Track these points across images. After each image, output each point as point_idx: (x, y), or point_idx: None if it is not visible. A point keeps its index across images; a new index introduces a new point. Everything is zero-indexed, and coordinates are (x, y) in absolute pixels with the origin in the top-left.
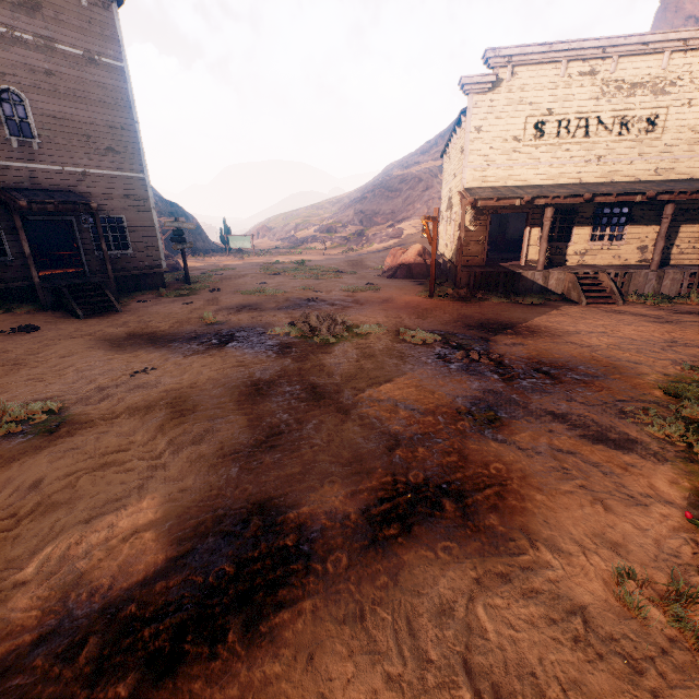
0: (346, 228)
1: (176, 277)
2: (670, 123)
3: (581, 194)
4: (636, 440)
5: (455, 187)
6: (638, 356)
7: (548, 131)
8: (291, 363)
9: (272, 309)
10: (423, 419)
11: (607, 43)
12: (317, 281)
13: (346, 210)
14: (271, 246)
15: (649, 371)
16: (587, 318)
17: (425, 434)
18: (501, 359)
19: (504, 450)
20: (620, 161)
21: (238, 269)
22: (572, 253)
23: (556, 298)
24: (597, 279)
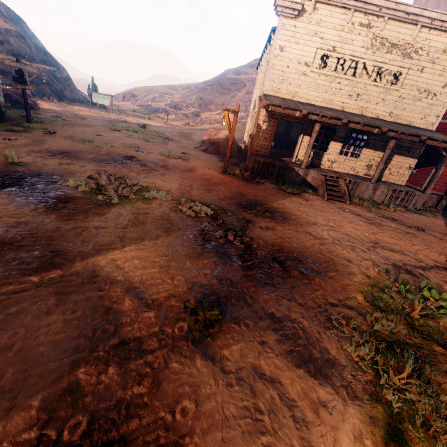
0: (188, 108)
1: (24, 115)
2: (407, 81)
3: (341, 119)
4: (334, 362)
5: (259, 92)
6: (351, 254)
7: (330, 64)
8: (52, 221)
9: (87, 160)
10: (143, 316)
11: (384, 4)
12: (146, 142)
13: (191, 95)
14: (131, 109)
15: (356, 271)
16: (324, 211)
17: (133, 340)
18: (251, 243)
19: (206, 373)
20: (371, 101)
21: (89, 119)
22: (326, 160)
23: (309, 191)
24: (338, 182)
